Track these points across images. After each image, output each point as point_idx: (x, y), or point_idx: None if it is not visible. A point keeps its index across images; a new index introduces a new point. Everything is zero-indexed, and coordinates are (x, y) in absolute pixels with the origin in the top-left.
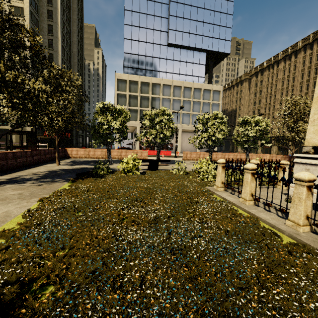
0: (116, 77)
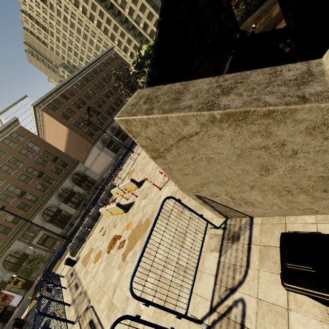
0: None
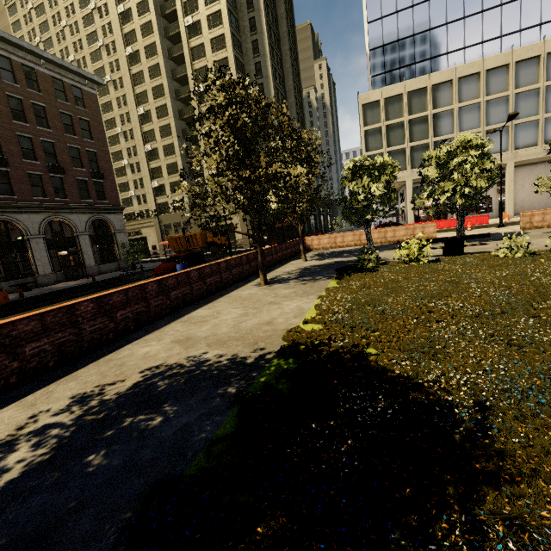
0: (359, 102)
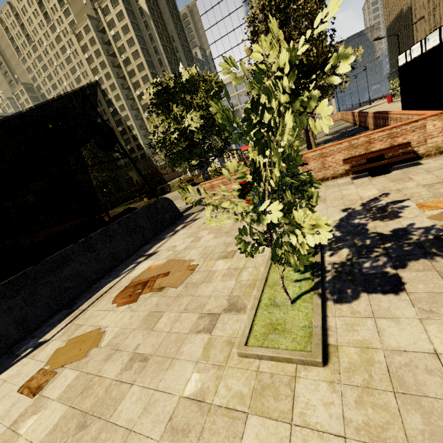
0: None
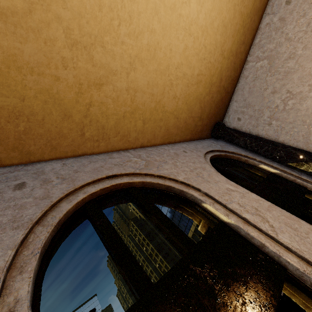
0: None
